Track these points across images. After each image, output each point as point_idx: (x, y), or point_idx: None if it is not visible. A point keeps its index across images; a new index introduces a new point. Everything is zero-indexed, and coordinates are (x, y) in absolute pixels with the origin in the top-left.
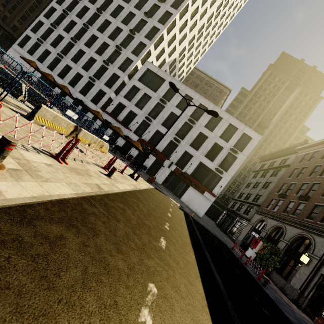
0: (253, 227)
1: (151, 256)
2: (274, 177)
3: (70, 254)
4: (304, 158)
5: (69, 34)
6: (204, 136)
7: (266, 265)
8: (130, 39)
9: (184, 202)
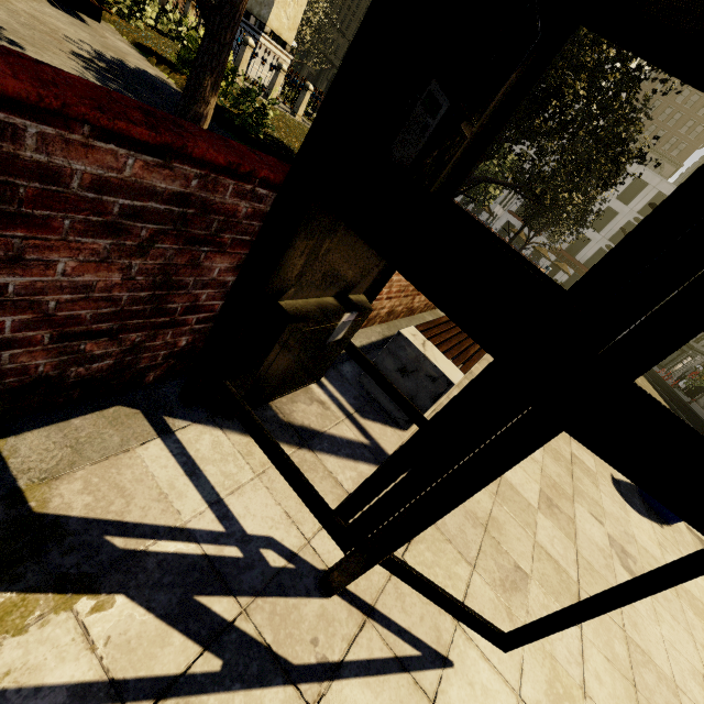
0: None
1: None
2: None
3: None
4: None
5: None
6: None
7: (697, 392)
8: None
9: None
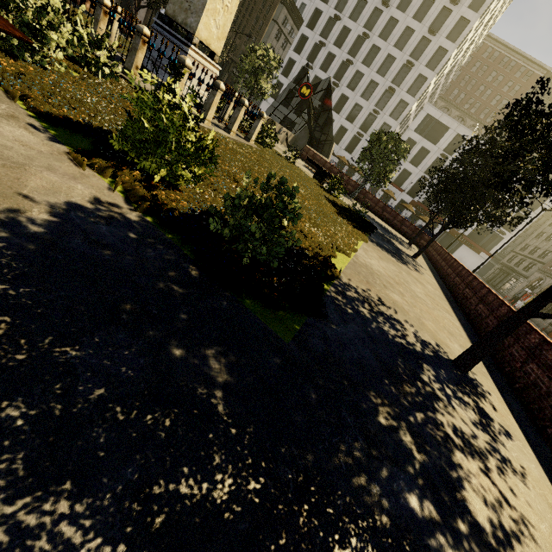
0: (529, 284)
1: None
2: None
3: None
4: None
5: (327, 74)
6: None
7: None
8: (404, 71)
9: None
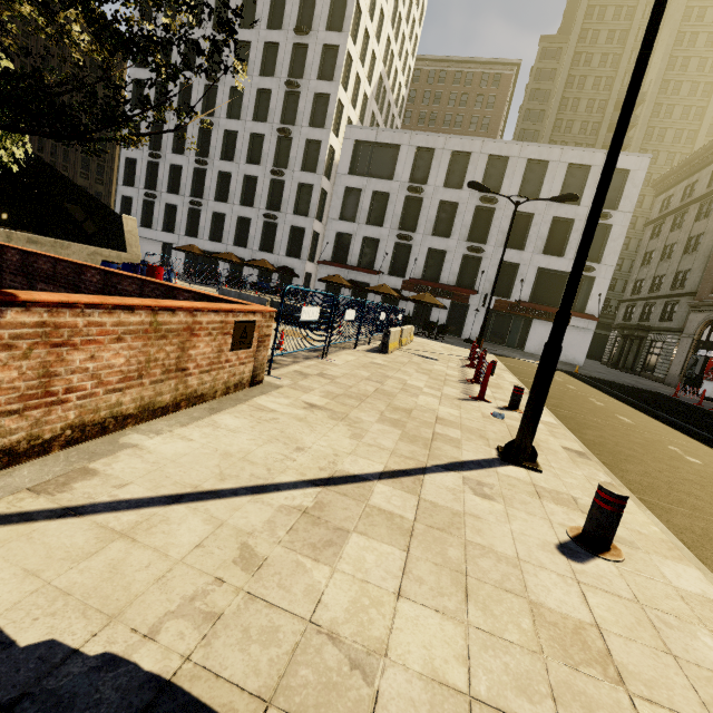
0: (695, 341)
1: (640, 432)
2: (705, 221)
3: (619, 442)
4: None
5: (186, 156)
6: (524, 216)
7: None
8: (293, 101)
9: (534, 354)
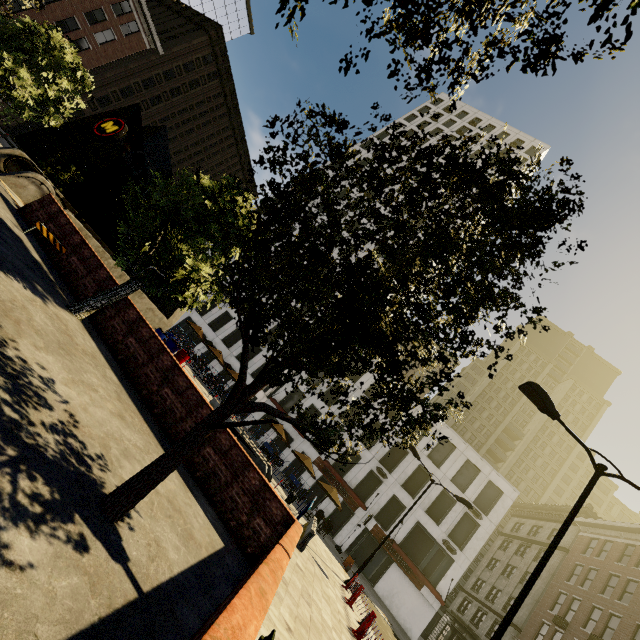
0: None
1: None
2: None
3: None
4: (590, 546)
5: None
6: (425, 472)
7: None
8: None
9: (381, 598)
